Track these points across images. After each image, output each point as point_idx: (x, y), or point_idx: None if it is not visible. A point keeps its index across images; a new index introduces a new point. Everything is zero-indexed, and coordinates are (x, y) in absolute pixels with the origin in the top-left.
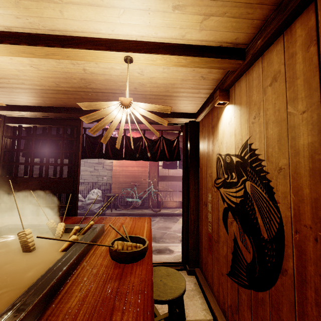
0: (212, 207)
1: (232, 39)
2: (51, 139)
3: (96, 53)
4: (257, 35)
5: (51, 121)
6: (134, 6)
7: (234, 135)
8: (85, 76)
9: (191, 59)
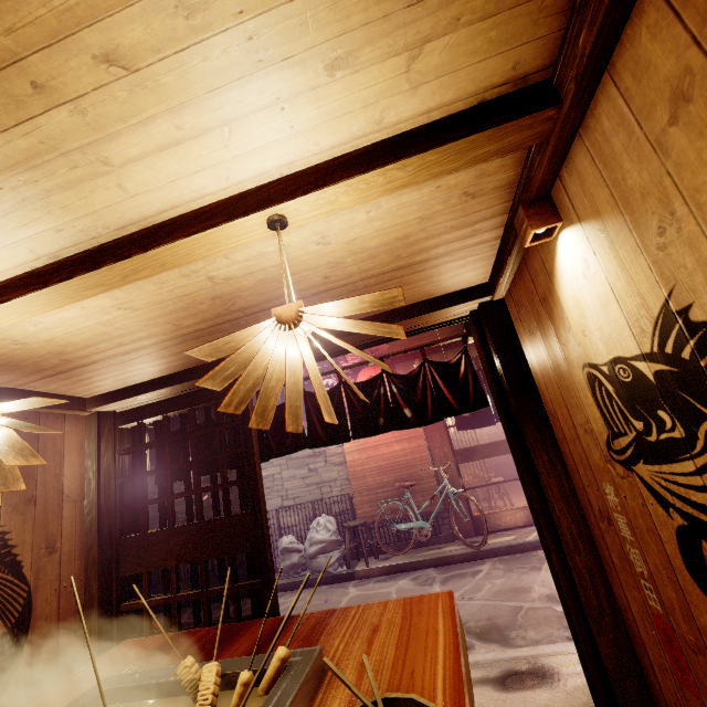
0: (634, 528)
1: (505, 73)
2: (197, 435)
3: (210, 237)
4: (568, 29)
5: (192, 398)
6: (245, 110)
7: (616, 301)
8: (217, 292)
9: (418, 162)
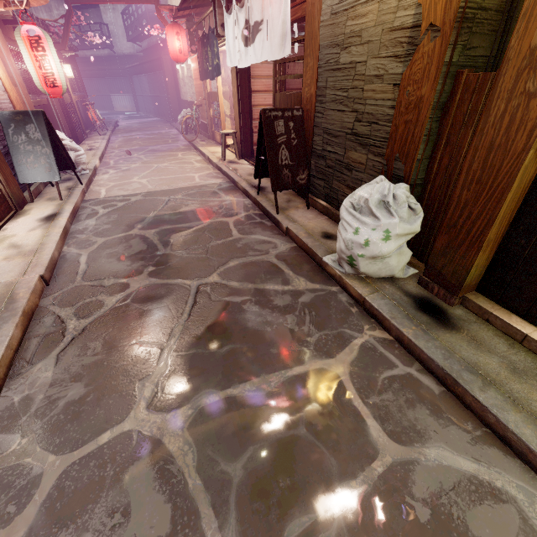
0: None
1: None
2: None
3: None
4: None
5: None
6: None
7: None
8: None
9: None
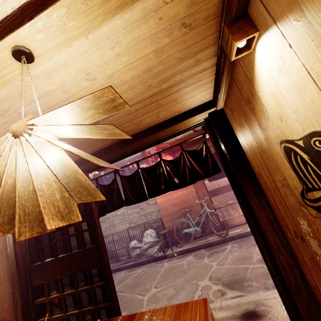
0: None
1: None
2: None
3: None
4: None
5: None
6: None
7: (313, 83)
8: None
9: None
